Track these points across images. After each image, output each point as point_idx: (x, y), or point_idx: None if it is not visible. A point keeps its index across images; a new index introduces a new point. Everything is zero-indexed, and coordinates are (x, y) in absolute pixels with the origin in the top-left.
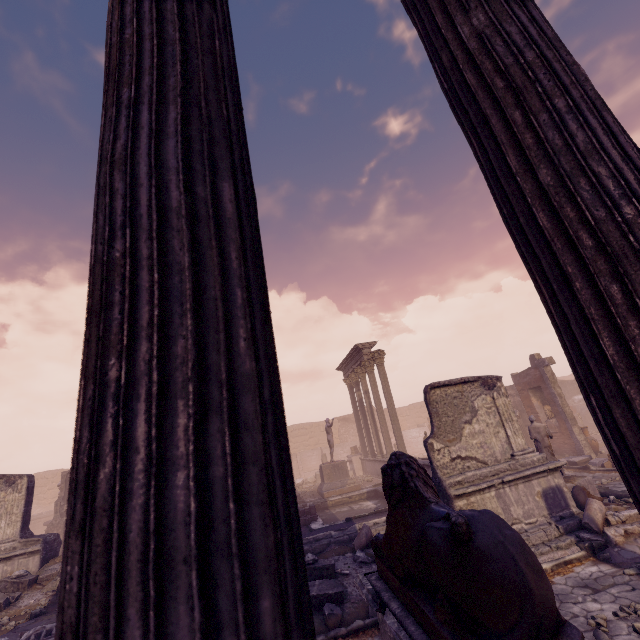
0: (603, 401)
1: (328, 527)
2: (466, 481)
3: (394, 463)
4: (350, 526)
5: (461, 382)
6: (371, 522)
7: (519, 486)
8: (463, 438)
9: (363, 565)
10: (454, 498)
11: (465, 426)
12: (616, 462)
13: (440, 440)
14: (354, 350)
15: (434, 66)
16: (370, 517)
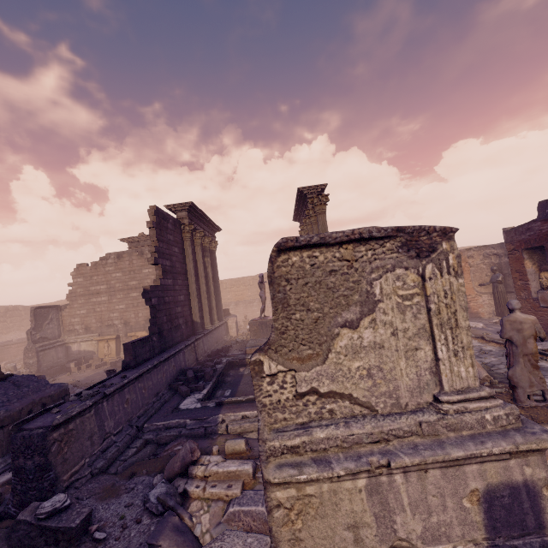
0: None
1: (190, 411)
2: (309, 448)
3: None
4: (212, 416)
5: (353, 239)
6: (239, 414)
7: (430, 474)
8: (332, 356)
9: (147, 516)
10: (269, 483)
11: (341, 332)
12: None
13: (280, 356)
14: (299, 196)
15: None
16: (243, 406)
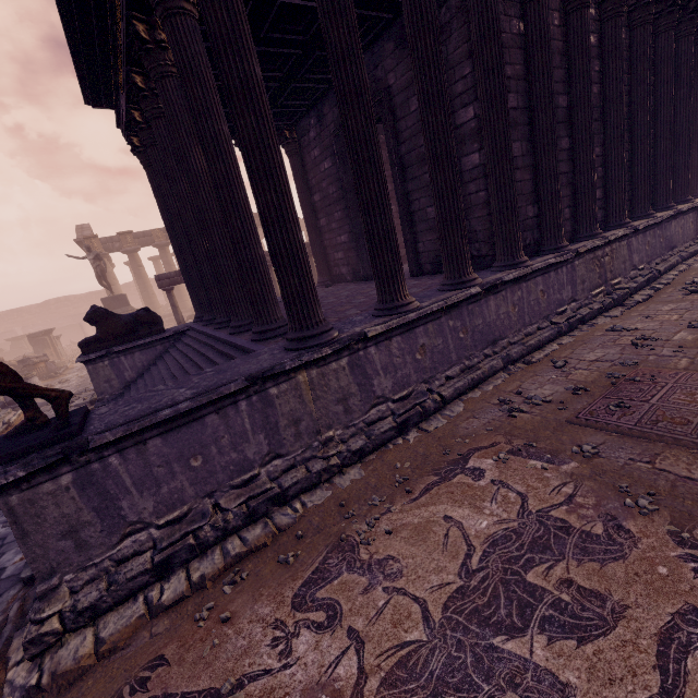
0: (190, 275)
1: None
2: None
3: (100, 307)
4: None
5: None
6: None
7: None
8: None
9: None
10: None
11: None
12: (190, 282)
13: None
14: None
15: (166, 212)
16: None
